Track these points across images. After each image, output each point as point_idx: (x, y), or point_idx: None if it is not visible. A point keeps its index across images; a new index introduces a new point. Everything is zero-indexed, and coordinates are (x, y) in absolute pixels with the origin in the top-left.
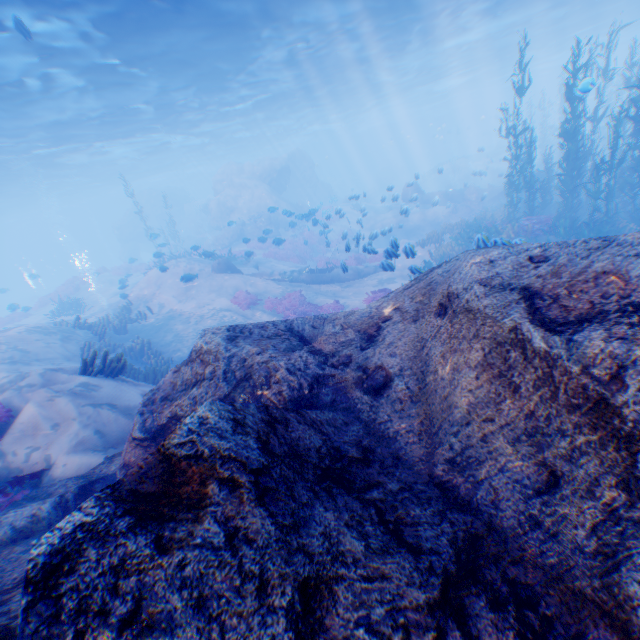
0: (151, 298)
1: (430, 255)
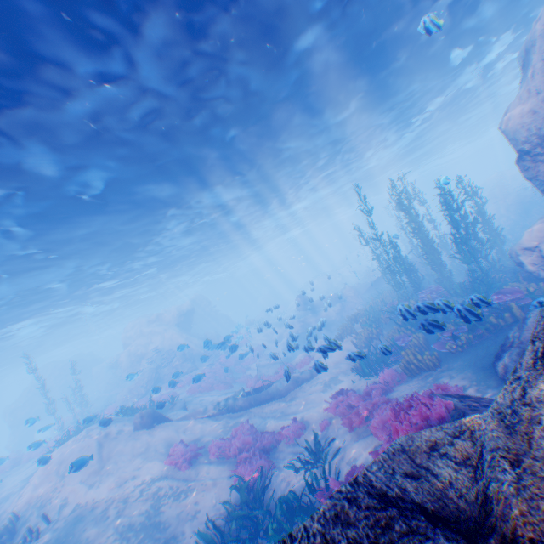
0: (48, 496)
1: (353, 343)
